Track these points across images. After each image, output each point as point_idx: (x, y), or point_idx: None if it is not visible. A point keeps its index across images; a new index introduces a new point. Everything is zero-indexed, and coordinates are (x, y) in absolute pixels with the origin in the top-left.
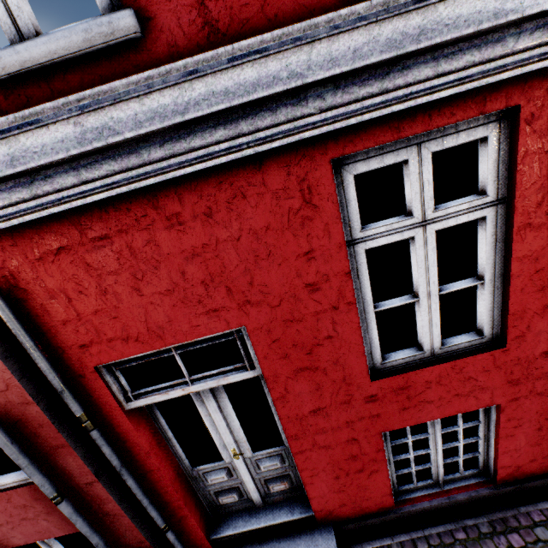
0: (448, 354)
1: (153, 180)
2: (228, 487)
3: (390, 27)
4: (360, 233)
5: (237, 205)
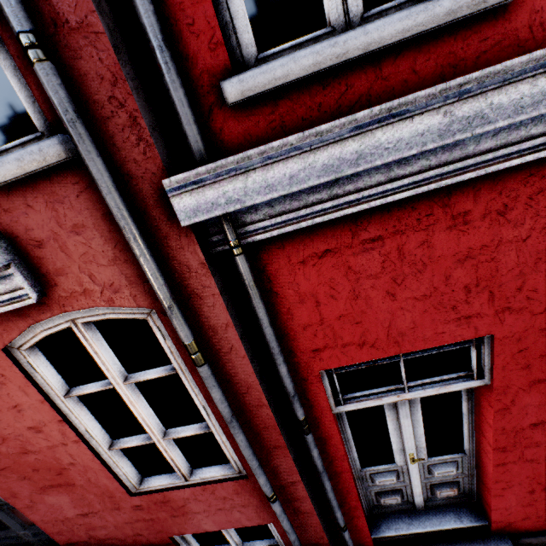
0: None
1: (469, 175)
2: (390, 489)
3: None
4: None
5: (538, 201)
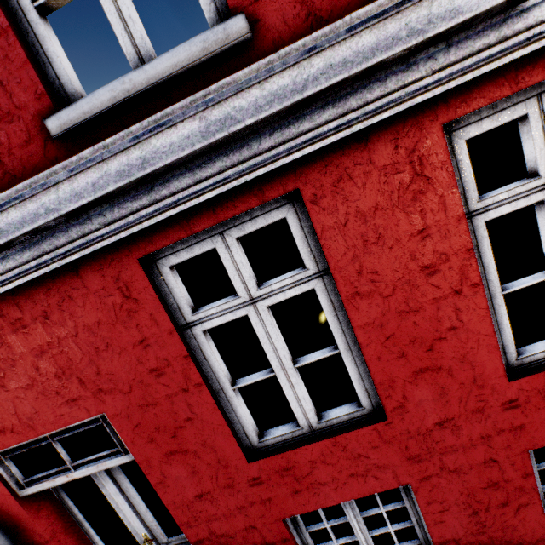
0: (330, 429)
1: None
2: None
3: (117, 162)
4: (193, 316)
5: (68, 306)
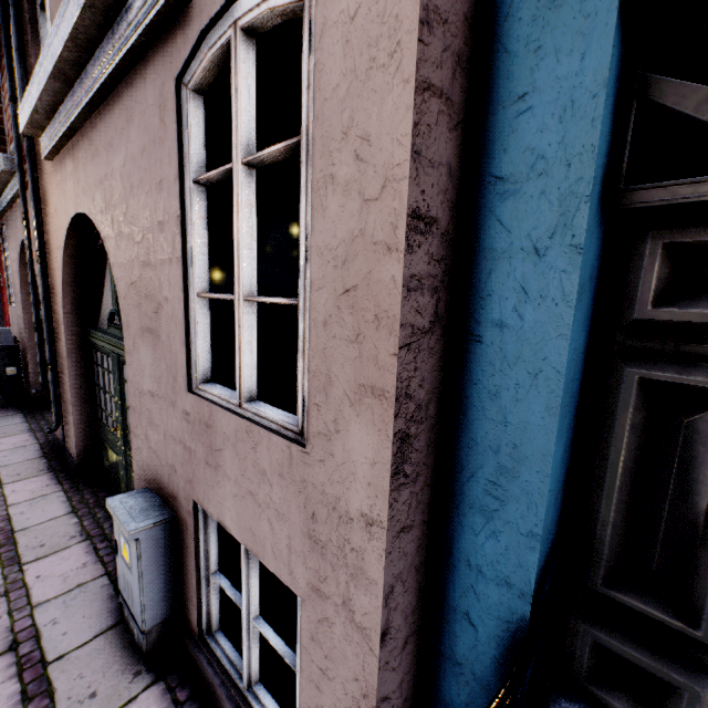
0: None
1: None
2: None
3: None
4: None
5: None
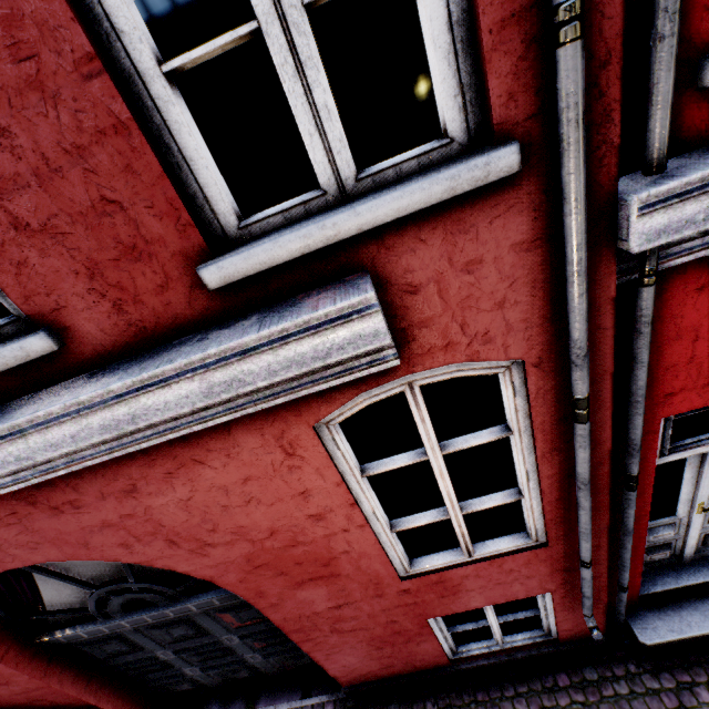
0: None
1: None
2: (658, 544)
3: None
4: None
5: None
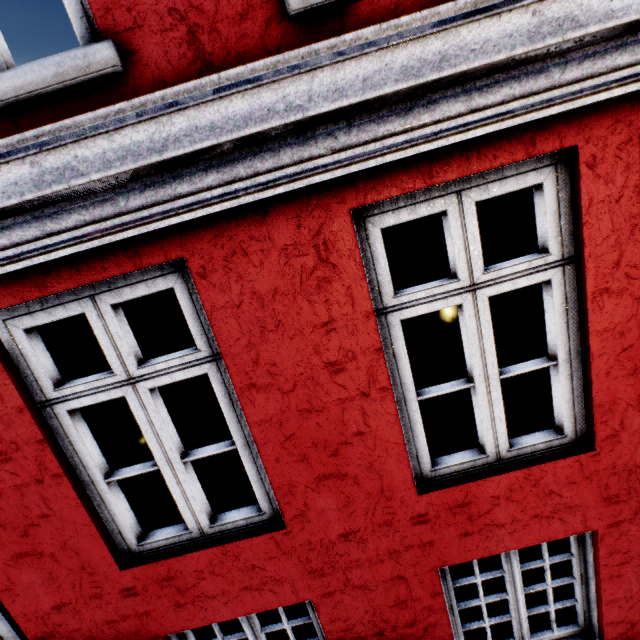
0: (224, 534)
1: None
2: None
3: None
4: (56, 392)
5: None
